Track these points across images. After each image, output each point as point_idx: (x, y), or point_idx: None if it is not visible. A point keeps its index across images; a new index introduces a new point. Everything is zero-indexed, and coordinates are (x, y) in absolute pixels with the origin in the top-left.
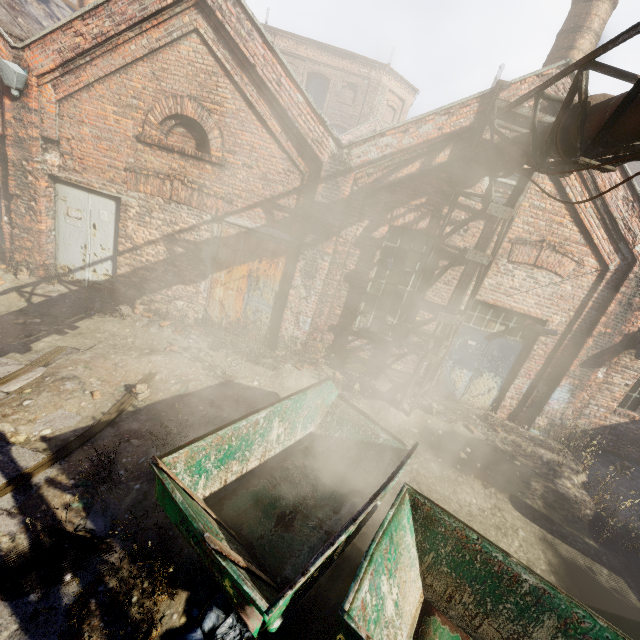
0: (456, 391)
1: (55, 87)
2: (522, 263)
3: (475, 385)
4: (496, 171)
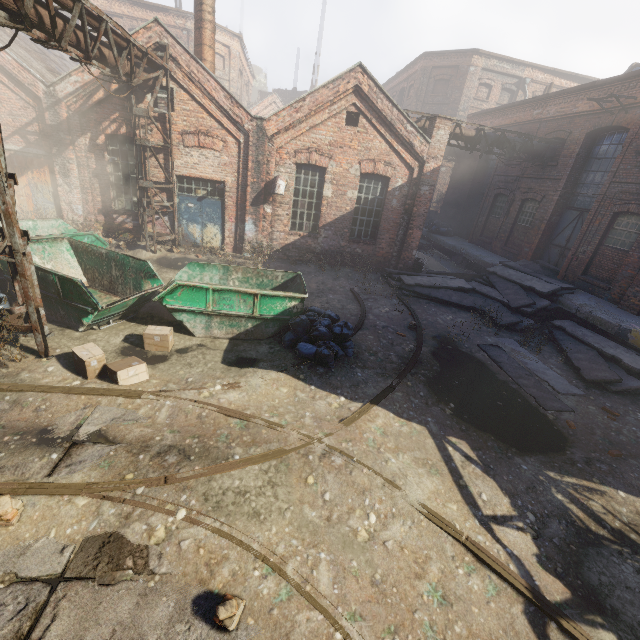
0: (197, 240)
1: None
2: (193, 147)
3: (206, 234)
4: (143, 90)
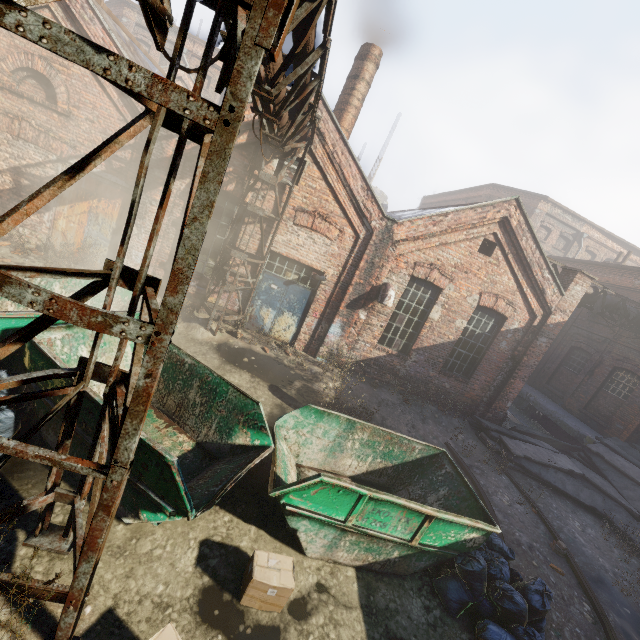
0: (265, 326)
1: None
2: (304, 226)
3: (279, 322)
4: (275, 154)
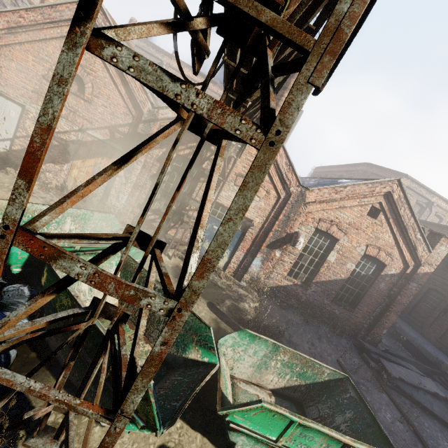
0: None
1: (0, 38)
2: None
3: None
4: None
